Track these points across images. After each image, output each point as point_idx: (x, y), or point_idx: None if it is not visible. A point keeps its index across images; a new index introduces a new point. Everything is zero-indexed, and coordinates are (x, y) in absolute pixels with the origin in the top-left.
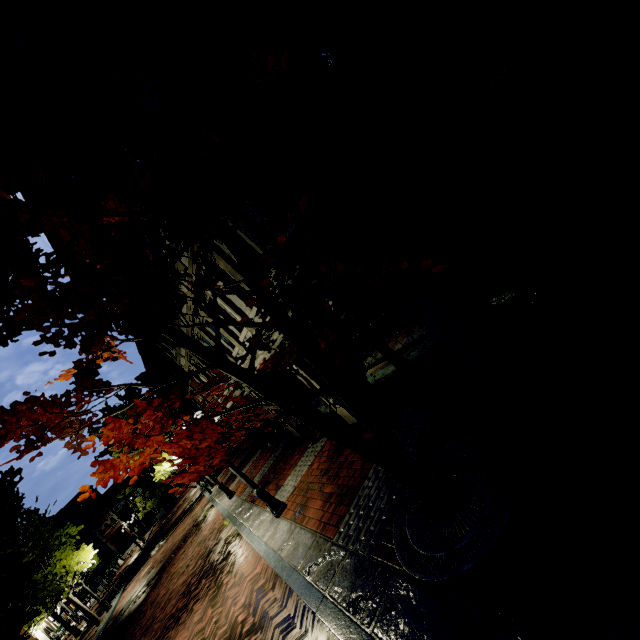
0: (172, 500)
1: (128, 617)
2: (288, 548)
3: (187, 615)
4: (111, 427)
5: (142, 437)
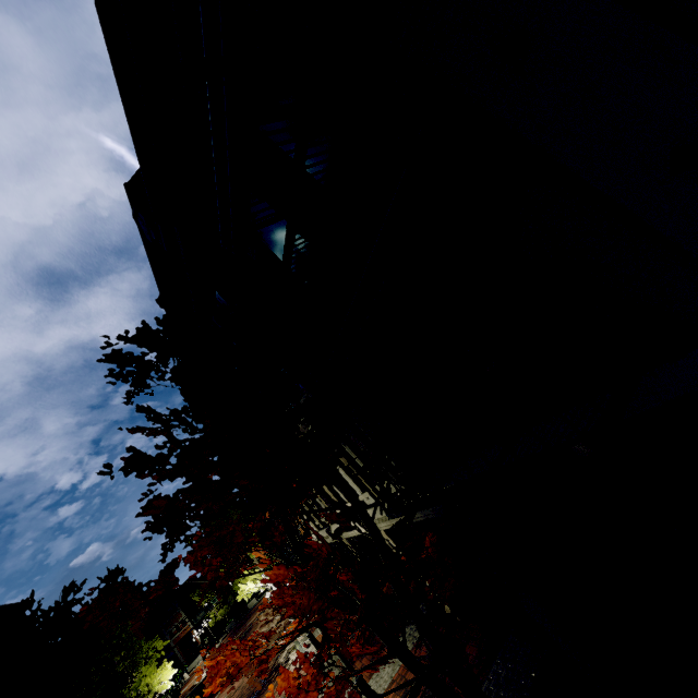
0: (244, 610)
1: None
2: None
3: None
4: (282, 677)
5: (303, 691)
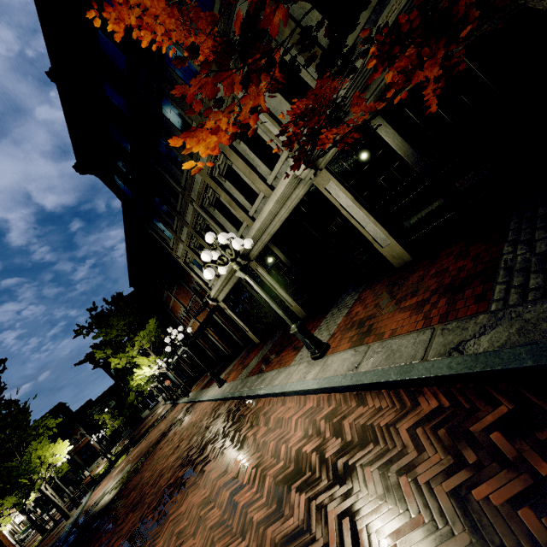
0: (138, 420)
1: (104, 505)
2: (372, 361)
3: (196, 477)
4: None
5: None
